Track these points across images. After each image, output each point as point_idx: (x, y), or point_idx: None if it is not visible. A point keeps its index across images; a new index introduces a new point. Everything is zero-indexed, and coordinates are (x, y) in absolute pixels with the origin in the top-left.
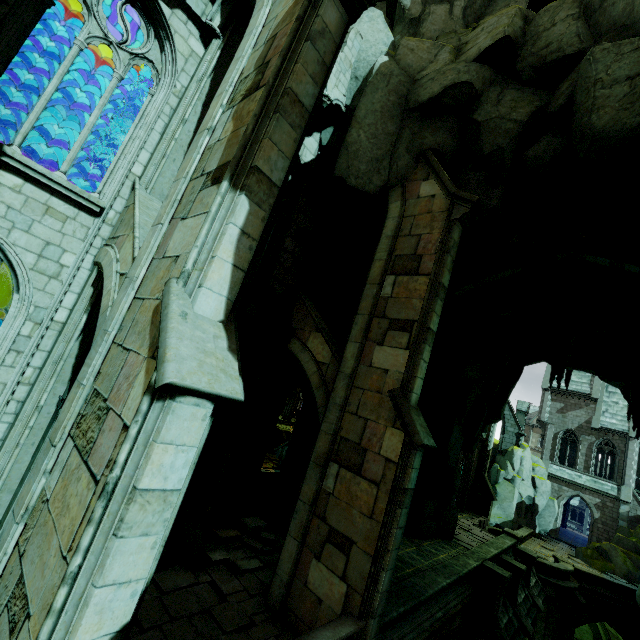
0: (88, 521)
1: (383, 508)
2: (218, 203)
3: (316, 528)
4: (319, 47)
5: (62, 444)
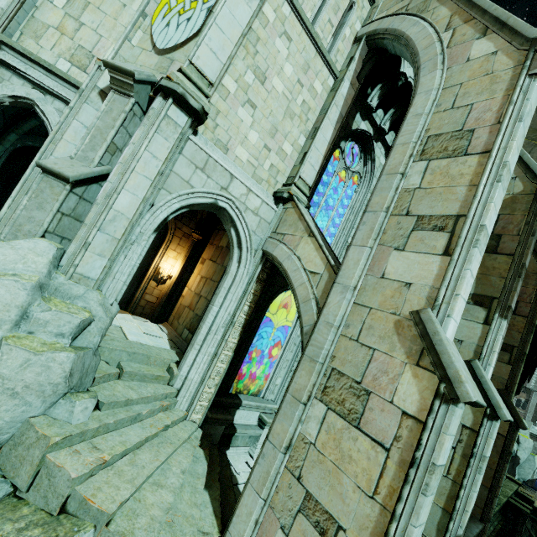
0: (468, 466)
1: (495, 461)
2: (494, 324)
3: None
4: (535, 236)
5: None
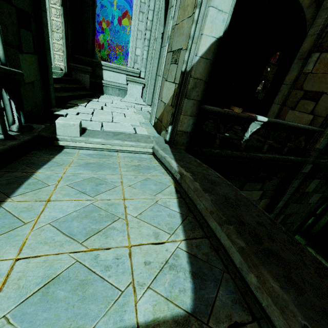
0: None
1: None
2: None
3: (294, 95)
4: None
5: (175, 2)
